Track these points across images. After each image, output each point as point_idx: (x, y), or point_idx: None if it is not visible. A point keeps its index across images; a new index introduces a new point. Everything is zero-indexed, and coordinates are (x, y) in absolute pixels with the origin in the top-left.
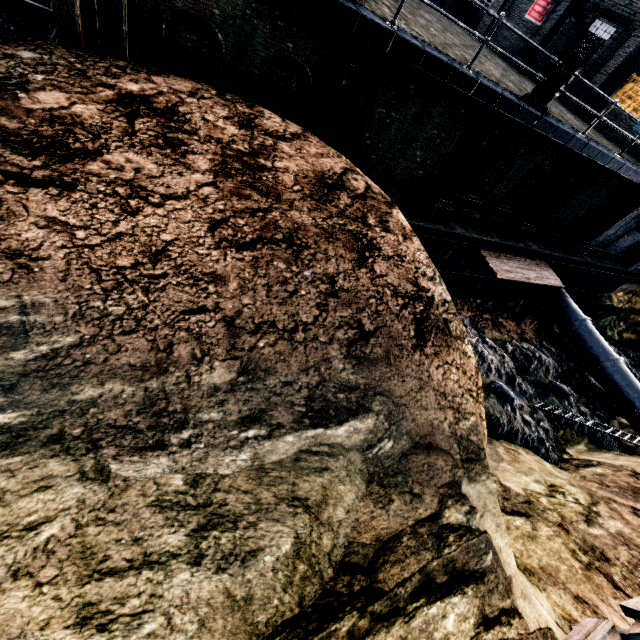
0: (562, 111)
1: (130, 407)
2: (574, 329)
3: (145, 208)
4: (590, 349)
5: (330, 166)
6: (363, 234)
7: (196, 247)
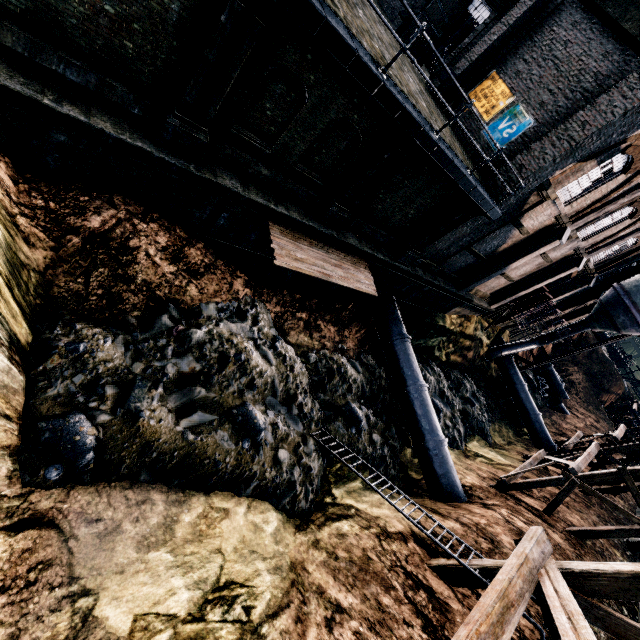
0: (403, 70)
1: None
2: (392, 346)
3: None
4: (401, 370)
5: None
6: None
7: None
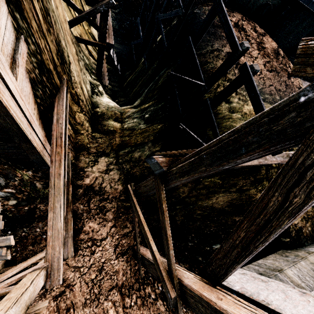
0: None
1: (271, 99)
2: None
3: (254, 61)
4: None
5: (274, 46)
6: (287, 70)
7: (264, 71)
